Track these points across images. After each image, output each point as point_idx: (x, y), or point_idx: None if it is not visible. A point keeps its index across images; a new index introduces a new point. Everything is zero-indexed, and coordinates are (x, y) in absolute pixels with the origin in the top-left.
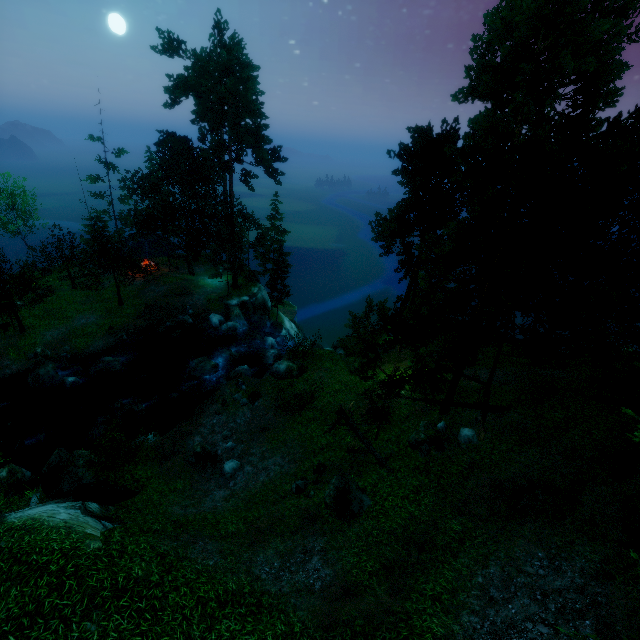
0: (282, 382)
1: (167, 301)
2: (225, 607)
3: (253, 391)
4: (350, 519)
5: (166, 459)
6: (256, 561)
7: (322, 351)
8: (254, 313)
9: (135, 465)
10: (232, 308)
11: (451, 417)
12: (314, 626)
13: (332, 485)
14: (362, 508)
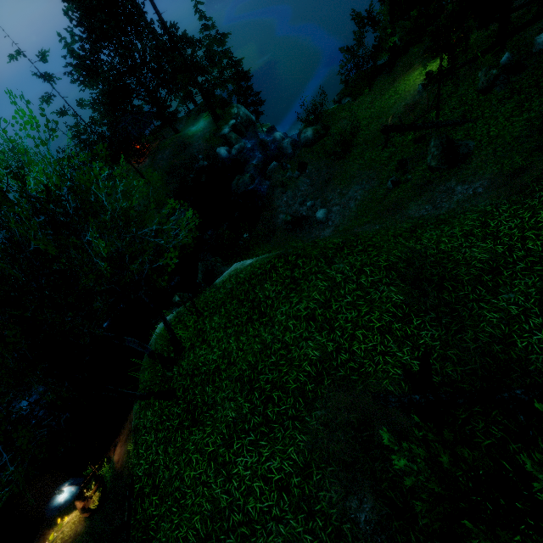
0: (316, 146)
1: (178, 160)
2: (416, 232)
3: (299, 163)
4: (464, 161)
5: (270, 238)
6: (409, 214)
7: (330, 110)
8: (247, 131)
9: (253, 250)
10: (228, 135)
11: (511, 48)
12: (504, 199)
13: (433, 148)
14: (470, 149)
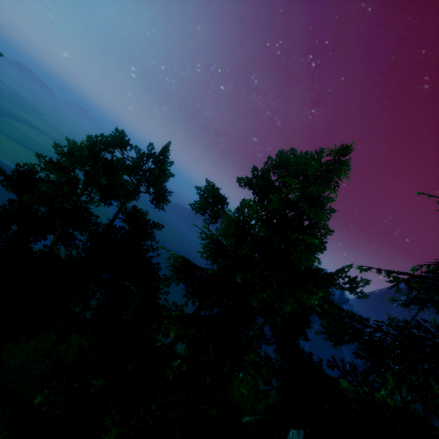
0: None
1: None
2: None
3: None
4: None
5: None
6: None
7: None
8: None
9: None
10: None
11: None
12: None
13: None
14: None
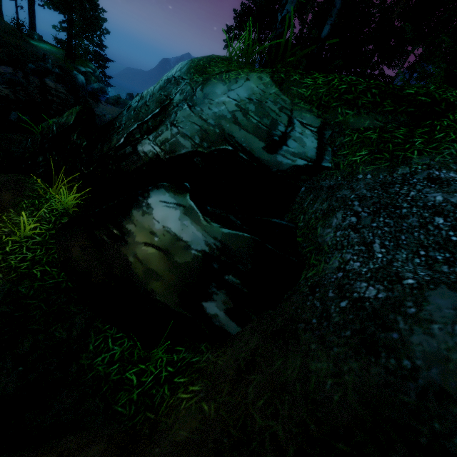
0: None
1: (13, 40)
2: None
3: None
4: None
5: None
6: None
7: None
8: None
9: None
10: (88, 73)
11: None
12: None
13: None
14: None
